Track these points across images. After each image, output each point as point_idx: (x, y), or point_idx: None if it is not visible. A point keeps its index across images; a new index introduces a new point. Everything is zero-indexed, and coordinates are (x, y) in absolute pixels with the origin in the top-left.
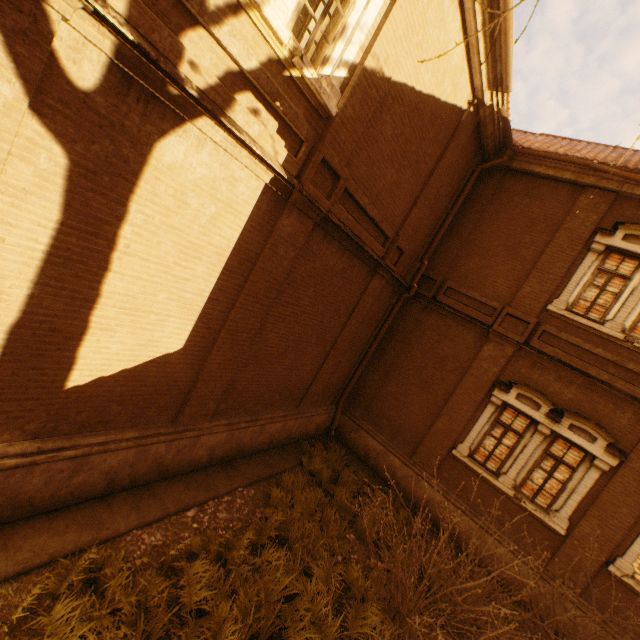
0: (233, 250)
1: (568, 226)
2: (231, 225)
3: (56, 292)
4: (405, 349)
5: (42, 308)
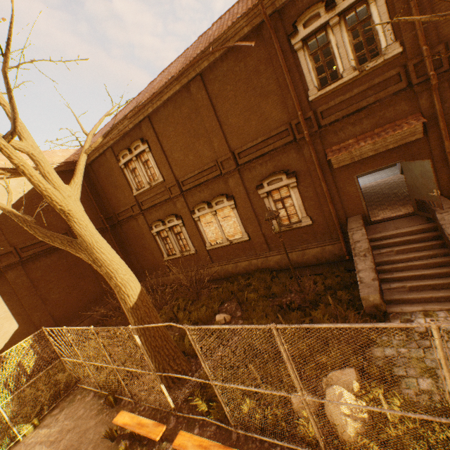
0: (2, 296)
1: (114, 167)
2: None
3: None
4: (131, 243)
5: None
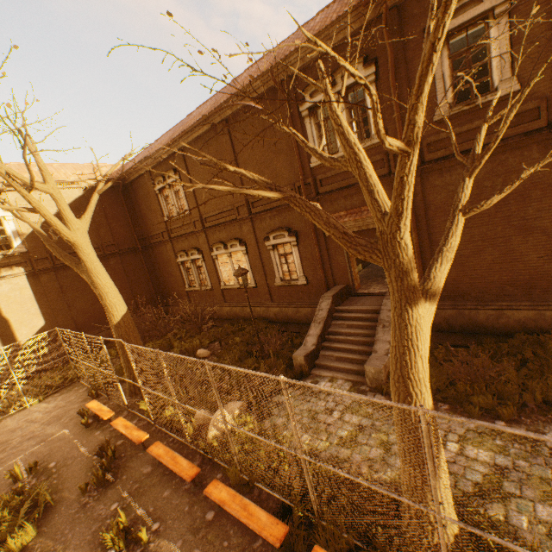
0: (35, 295)
1: (150, 191)
2: (28, 291)
3: (1, 328)
4: (160, 268)
5: (1, 332)
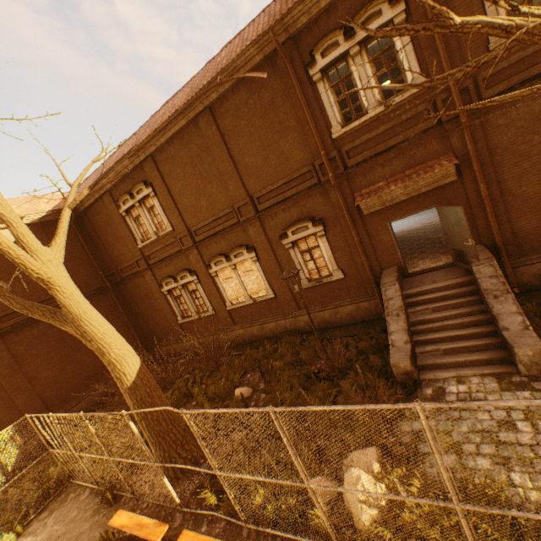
0: None
1: (113, 215)
2: None
3: None
4: (139, 305)
5: None
